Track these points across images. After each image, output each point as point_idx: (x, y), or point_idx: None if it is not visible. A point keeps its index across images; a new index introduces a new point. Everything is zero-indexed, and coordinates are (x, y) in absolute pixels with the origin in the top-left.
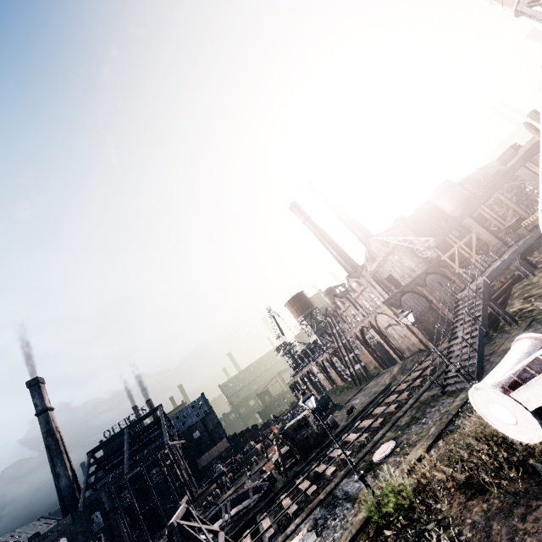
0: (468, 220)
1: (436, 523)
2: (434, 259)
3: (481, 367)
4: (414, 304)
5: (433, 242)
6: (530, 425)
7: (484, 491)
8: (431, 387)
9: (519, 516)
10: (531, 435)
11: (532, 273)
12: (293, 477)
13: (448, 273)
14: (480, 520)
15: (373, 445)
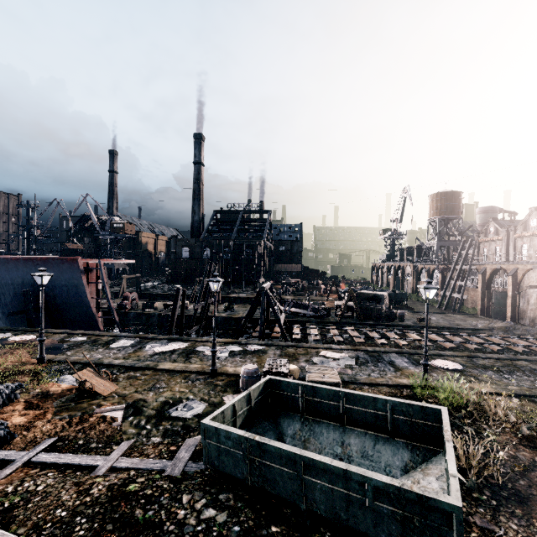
0: None
1: (475, 431)
2: None
3: None
4: None
5: None
6: None
7: None
8: None
9: None
10: None
11: None
12: (345, 323)
13: None
14: (524, 460)
15: (437, 354)
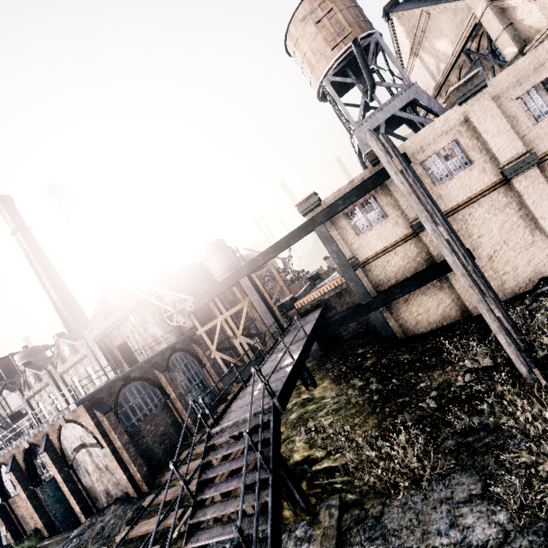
0: (246, 281)
1: None
2: (188, 330)
3: None
4: (141, 401)
5: (191, 304)
6: None
7: None
8: None
9: None
10: None
11: (314, 379)
12: None
13: (200, 353)
14: None
15: None
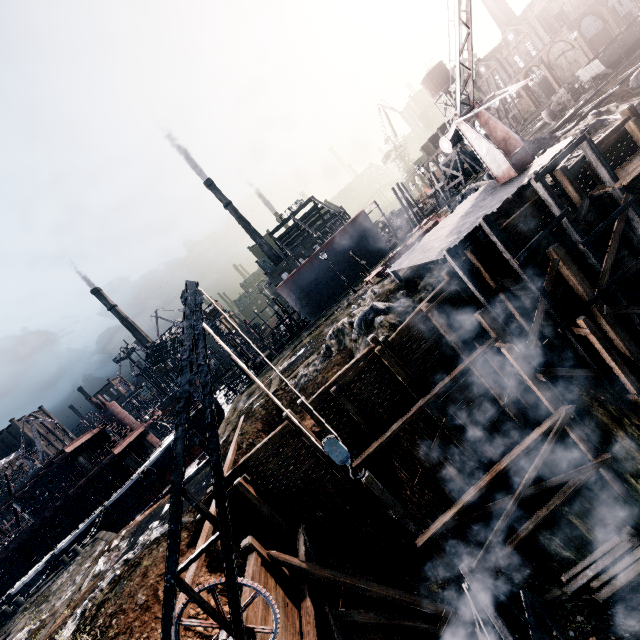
0: None
1: None
2: None
3: None
4: (591, 27)
5: None
6: None
7: None
8: None
9: None
10: None
11: None
12: None
13: None
14: None
15: None
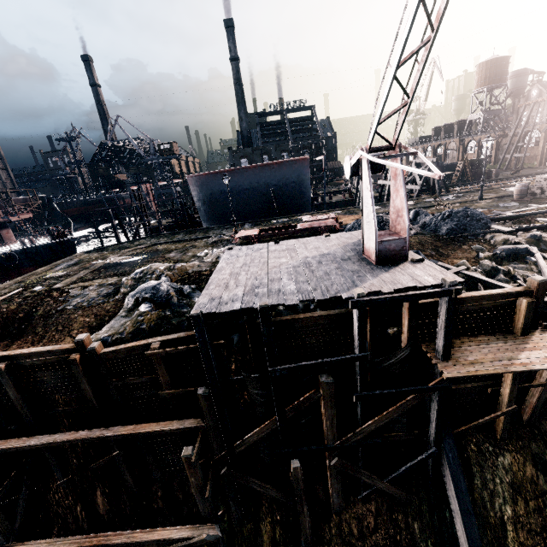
0: None
1: None
2: None
3: None
4: None
5: None
6: None
7: None
8: None
9: None
10: None
11: None
12: (461, 184)
13: None
14: None
15: None
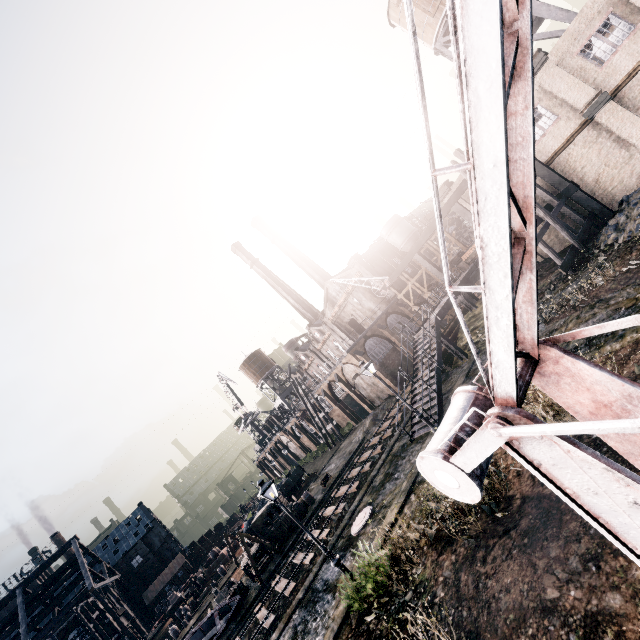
0: (417, 257)
1: (413, 591)
2: (393, 298)
3: (441, 408)
4: (378, 348)
5: (388, 281)
6: (470, 487)
7: (452, 541)
8: (401, 436)
9: (481, 559)
10: (472, 496)
11: (474, 305)
12: (268, 578)
13: (406, 312)
14: (450, 574)
15: (351, 515)
